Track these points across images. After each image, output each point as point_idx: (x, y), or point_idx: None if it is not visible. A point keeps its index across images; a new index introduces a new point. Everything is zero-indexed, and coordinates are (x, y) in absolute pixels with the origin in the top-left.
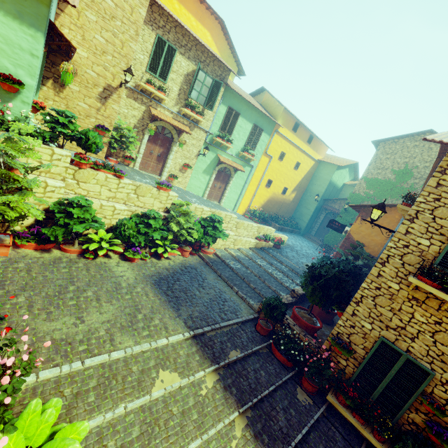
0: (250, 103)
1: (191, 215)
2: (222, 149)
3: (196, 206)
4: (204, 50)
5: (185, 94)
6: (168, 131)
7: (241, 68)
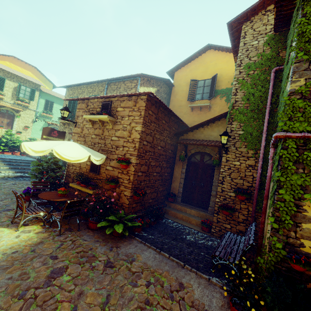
0: (57, 97)
1: (17, 138)
2: (48, 118)
3: (21, 135)
4: (22, 78)
5: (16, 95)
6: (11, 112)
7: (54, 84)
